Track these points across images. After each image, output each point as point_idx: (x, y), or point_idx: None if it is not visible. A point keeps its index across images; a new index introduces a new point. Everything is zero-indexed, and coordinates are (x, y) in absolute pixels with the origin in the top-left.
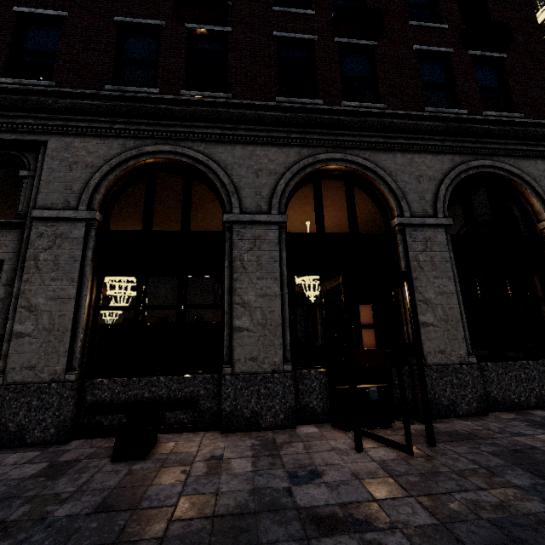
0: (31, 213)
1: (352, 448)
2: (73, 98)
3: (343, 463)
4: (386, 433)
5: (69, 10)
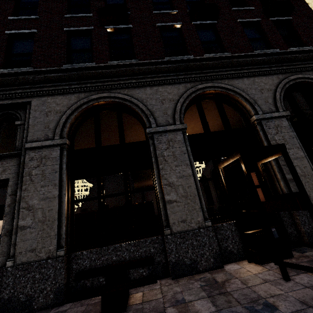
0: (24, 146)
1: (279, 278)
2: (45, 73)
3: (284, 293)
4: (293, 261)
5: (37, 29)
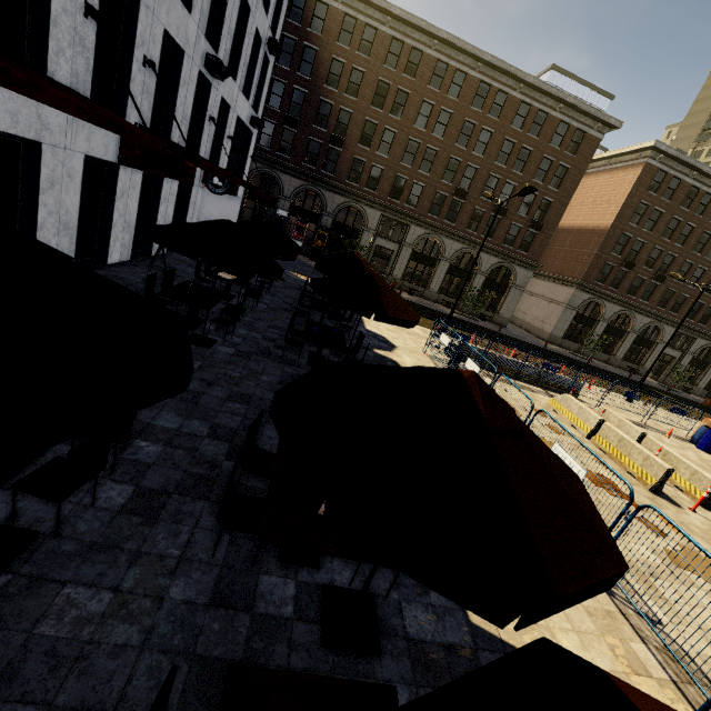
0: (686, 351)
1: None
2: (708, 334)
3: None
4: None
5: None
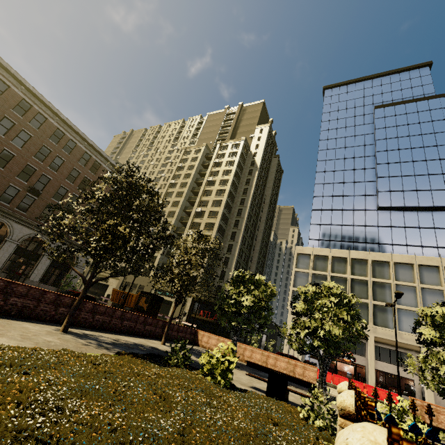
0: None
1: None
2: None
3: None
4: None
5: None
